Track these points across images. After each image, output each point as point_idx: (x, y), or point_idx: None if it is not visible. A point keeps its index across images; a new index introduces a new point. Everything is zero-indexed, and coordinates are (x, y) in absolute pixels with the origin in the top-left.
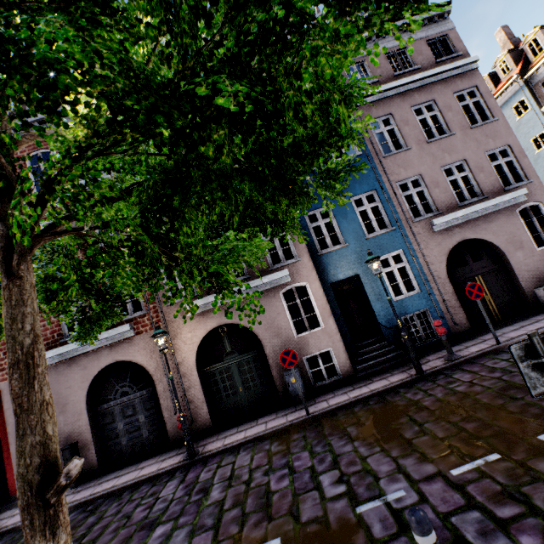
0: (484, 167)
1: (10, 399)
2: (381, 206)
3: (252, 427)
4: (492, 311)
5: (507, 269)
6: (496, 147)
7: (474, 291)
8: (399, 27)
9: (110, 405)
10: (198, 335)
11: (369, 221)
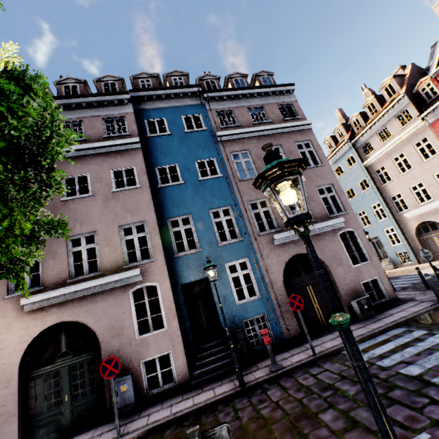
0: (314, 197)
1: None
2: (234, 219)
3: None
4: (320, 318)
5: (332, 281)
6: (323, 184)
7: (296, 303)
8: (259, 93)
9: None
10: (31, 333)
11: (223, 231)
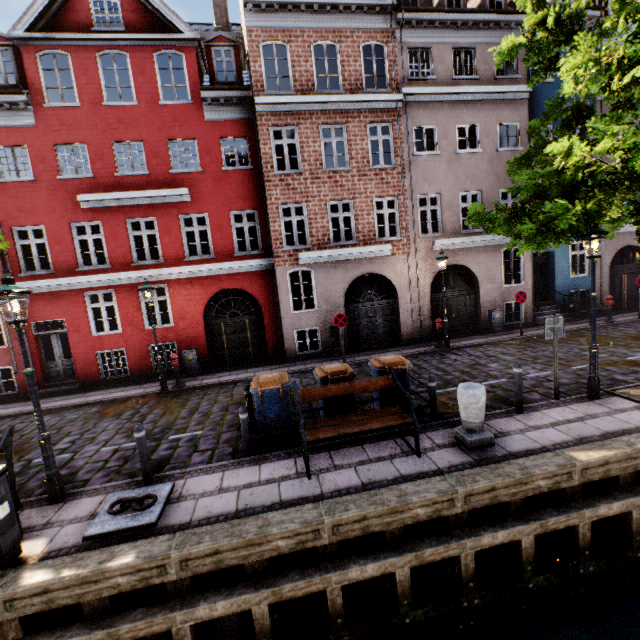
0: None
1: (284, 283)
2: None
3: (473, 339)
4: (622, 301)
5: None
6: None
7: None
8: None
9: (359, 305)
10: (436, 267)
11: None
